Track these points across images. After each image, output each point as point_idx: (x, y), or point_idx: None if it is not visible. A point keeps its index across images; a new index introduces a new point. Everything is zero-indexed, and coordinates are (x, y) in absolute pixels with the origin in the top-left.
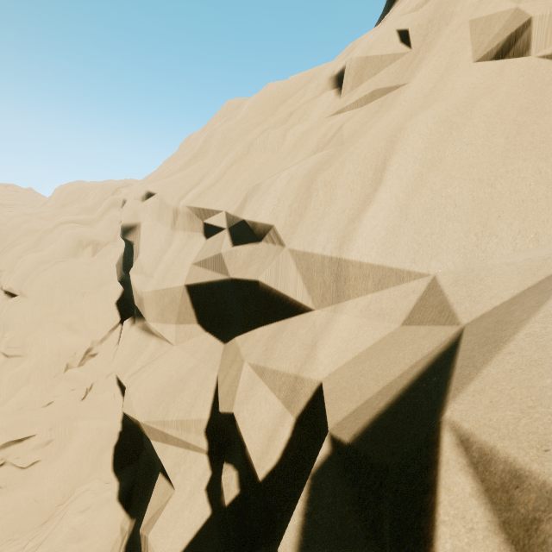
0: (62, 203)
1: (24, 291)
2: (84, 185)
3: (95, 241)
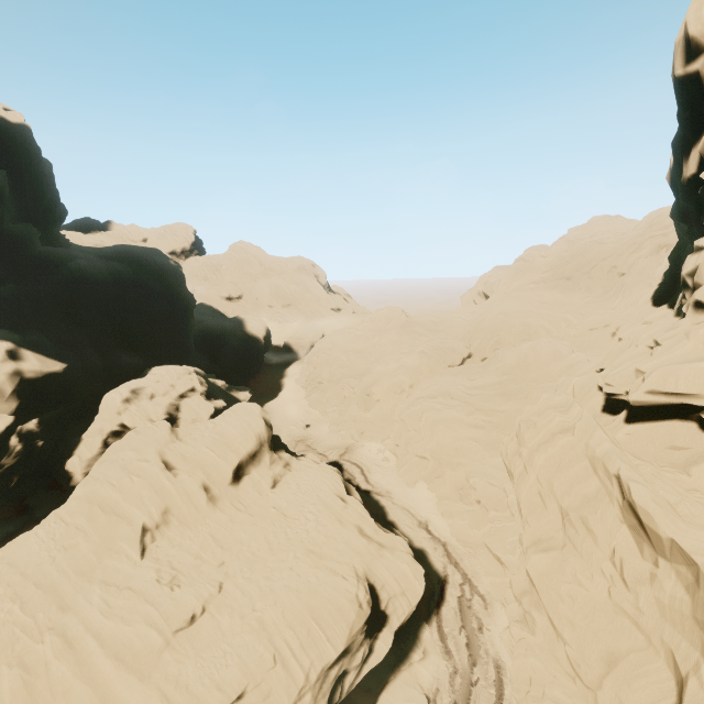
0: (649, 226)
1: (631, 271)
2: (663, 211)
3: (668, 244)
